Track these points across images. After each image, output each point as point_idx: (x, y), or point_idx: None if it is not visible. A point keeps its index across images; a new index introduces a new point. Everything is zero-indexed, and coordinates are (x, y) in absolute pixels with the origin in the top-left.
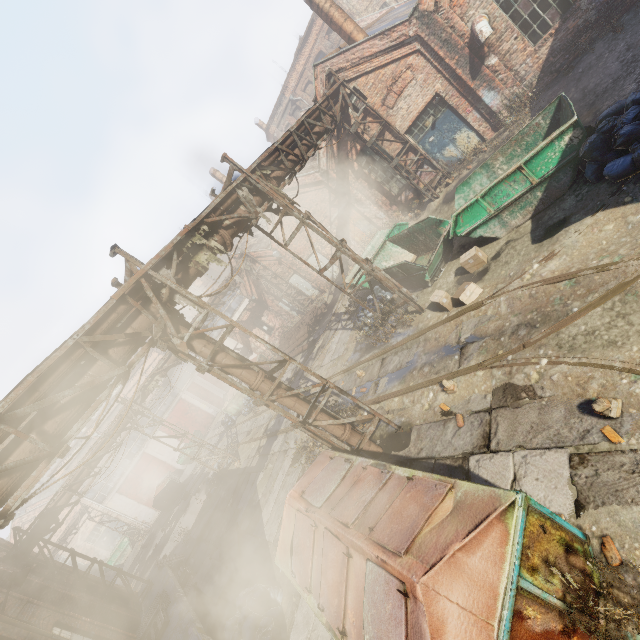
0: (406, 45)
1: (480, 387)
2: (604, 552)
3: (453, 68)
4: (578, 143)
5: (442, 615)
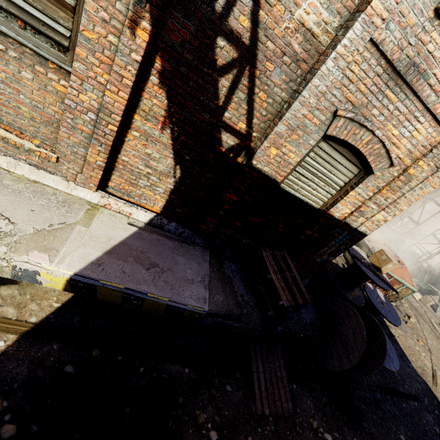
0: None
1: None
2: None
3: None
4: None
5: (402, 269)
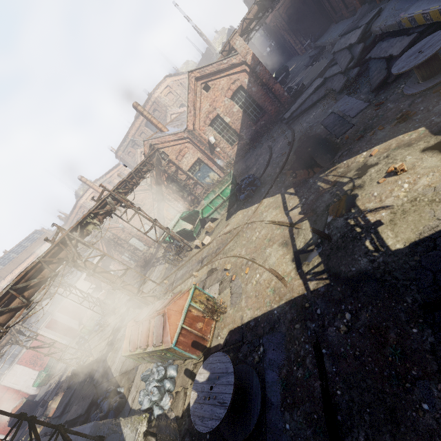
0: (184, 139)
1: (204, 272)
2: (220, 302)
3: (203, 150)
4: (234, 188)
5: (171, 313)
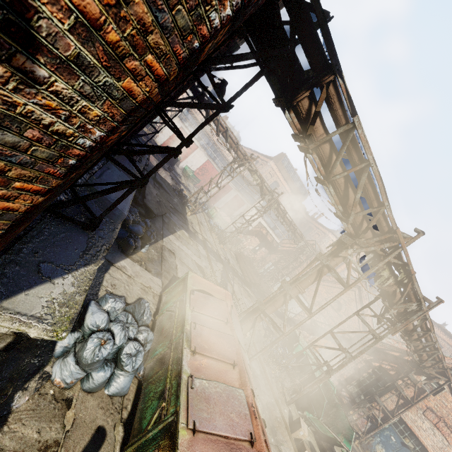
0: None
1: None
2: None
3: None
4: None
5: None
